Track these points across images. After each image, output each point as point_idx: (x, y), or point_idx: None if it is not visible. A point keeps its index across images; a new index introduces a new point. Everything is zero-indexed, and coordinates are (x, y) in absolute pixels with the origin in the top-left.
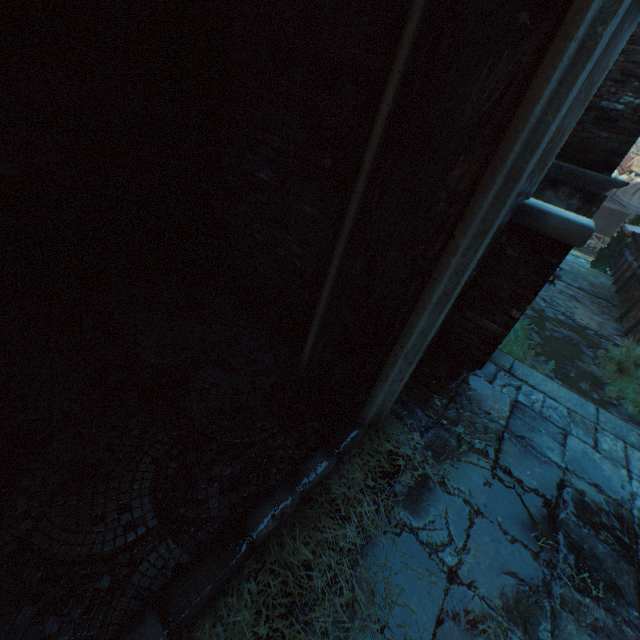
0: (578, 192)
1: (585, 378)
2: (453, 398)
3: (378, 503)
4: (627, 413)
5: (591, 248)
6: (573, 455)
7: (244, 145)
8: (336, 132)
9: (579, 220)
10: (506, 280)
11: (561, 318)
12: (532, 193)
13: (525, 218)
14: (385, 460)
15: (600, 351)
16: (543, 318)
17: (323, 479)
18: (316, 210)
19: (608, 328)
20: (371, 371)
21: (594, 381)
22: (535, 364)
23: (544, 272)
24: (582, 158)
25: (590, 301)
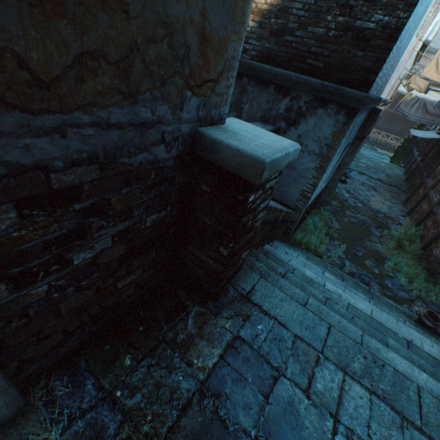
0: (343, 108)
1: (370, 256)
2: (154, 349)
3: None
4: (400, 283)
5: (392, 147)
6: (274, 411)
7: None
8: None
9: (257, 149)
10: (208, 216)
11: (359, 205)
12: (225, 117)
13: (203, 149)
14: None
15: (385, 231)
16: (345, 207)
17: None
18: None
19: (395, 210)
20: None
21: (377, 257)
22: (331, 248)
23: (235, 210)
24: (344, 77)
25: (384, 189)
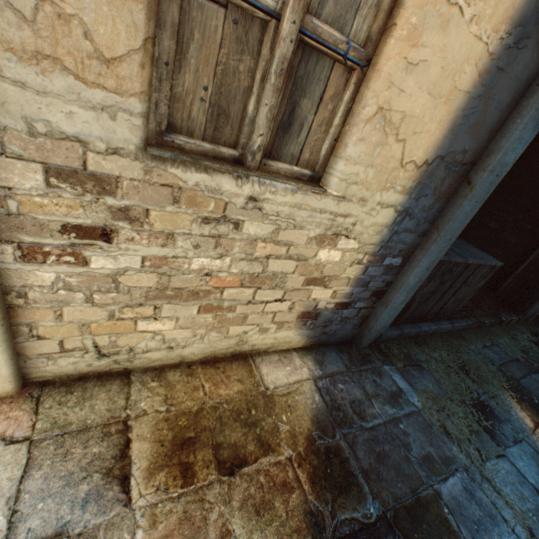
0: None
1: None
2: None
3: (532, 337)
4: None
5: None
6: None
7: (484, 214)
8: (536, 218)
9: None
10: None
11: None
12: None
13: None
14: (532, 330)
15: None
16: None
17: (510, 323)
18: (516, 241)
19: None
20: (535, 296)
21: None
22: None
23: None
24: None
25: None
